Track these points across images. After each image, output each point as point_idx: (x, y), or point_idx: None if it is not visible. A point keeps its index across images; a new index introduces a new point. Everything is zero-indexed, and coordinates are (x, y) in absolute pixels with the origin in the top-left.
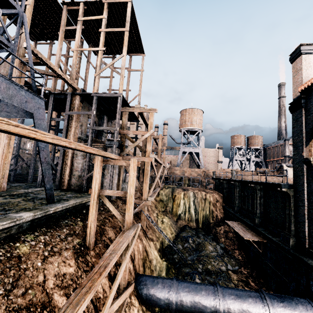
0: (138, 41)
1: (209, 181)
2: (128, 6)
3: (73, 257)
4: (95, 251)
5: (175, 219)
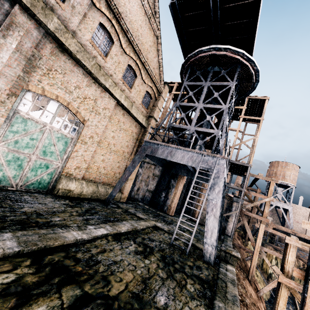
0: (259, 116)
1: None
2: (266, 102)
3: (250, 284)
4: (253, 285)
5: (266, 277)
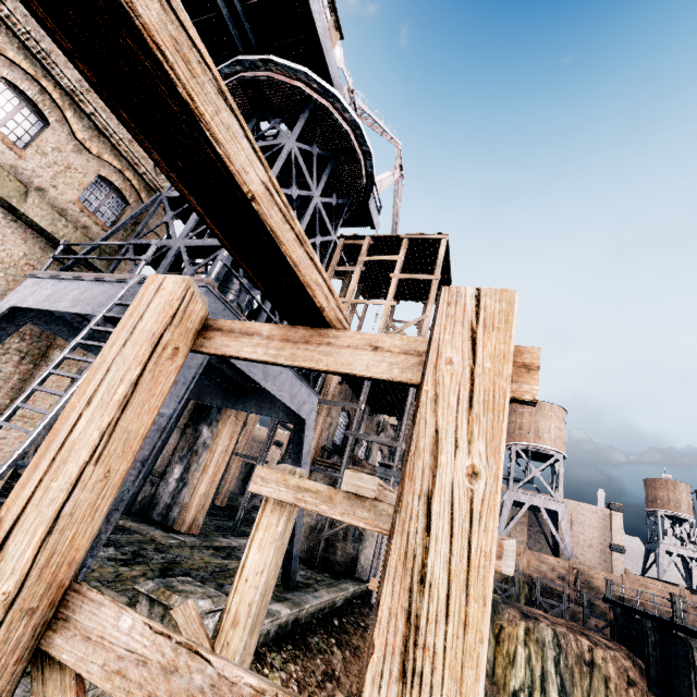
0: (445, 285)
1: (592, 603)
2: (442, 244)
3: None
4: None
5: None
